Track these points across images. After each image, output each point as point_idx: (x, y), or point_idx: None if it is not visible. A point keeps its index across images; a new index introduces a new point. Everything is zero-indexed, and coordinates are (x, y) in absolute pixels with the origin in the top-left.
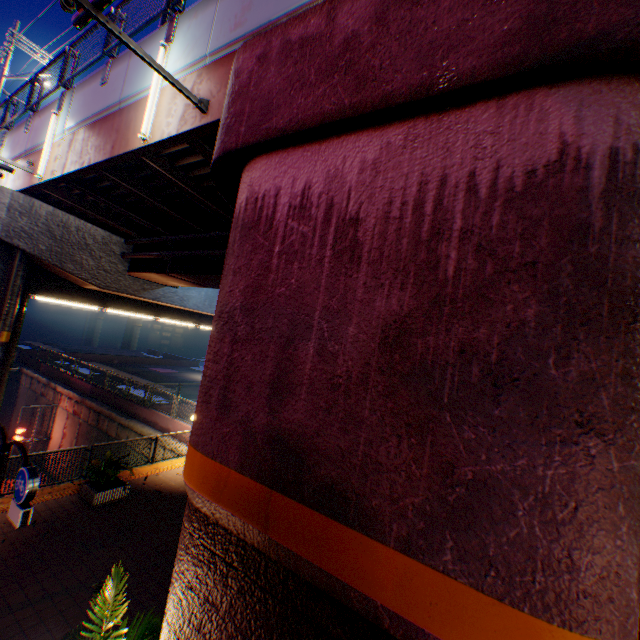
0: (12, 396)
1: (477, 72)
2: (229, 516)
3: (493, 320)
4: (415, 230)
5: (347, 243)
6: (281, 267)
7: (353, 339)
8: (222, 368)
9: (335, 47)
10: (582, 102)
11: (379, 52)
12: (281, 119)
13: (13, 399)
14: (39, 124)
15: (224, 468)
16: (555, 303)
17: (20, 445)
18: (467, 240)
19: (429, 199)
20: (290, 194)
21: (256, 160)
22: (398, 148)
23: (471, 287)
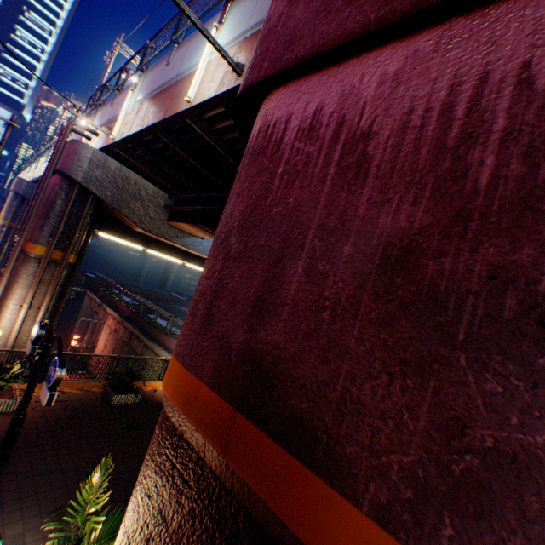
0: (77, 310)
1: None
2: (193, 431)
3: None
4: (439, 137)
5: (354, 159)
6: (281, 187)
7: (347, 259)
8: (211, 284)
9: None
10: None
11: None
12: (302, 48)
13: (77, 312)
14: (120, 100)
15: (197, 381)
16: None
17: (59, 339)
18: (512, 142)
19: (461, 101)
20: (301, 118)
21: (273, 93)
22: (427, 54)
23: (513, 197)
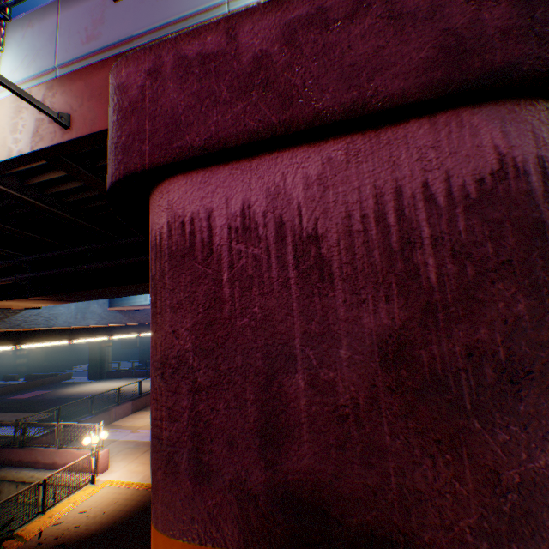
0: None
1: (407, 93)
2: None
3: (489, 319)
4: (384, 241)
5: (312, 261)
6: (236, 295)
7: (348, 362)
8: (185, 426)
9: (244, 65)
10: (503, 119)
11: (298, 71)
12: (196, 136)
13: None
14: None
15: None
16: (539, 295)
17: None
18: (440, 246)
19: (389, 210)
20: (226, 215)
21: (170, 180)
22: (341, 163)
23: (458, 290)
